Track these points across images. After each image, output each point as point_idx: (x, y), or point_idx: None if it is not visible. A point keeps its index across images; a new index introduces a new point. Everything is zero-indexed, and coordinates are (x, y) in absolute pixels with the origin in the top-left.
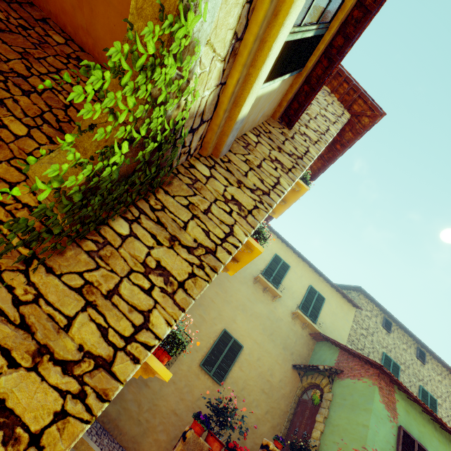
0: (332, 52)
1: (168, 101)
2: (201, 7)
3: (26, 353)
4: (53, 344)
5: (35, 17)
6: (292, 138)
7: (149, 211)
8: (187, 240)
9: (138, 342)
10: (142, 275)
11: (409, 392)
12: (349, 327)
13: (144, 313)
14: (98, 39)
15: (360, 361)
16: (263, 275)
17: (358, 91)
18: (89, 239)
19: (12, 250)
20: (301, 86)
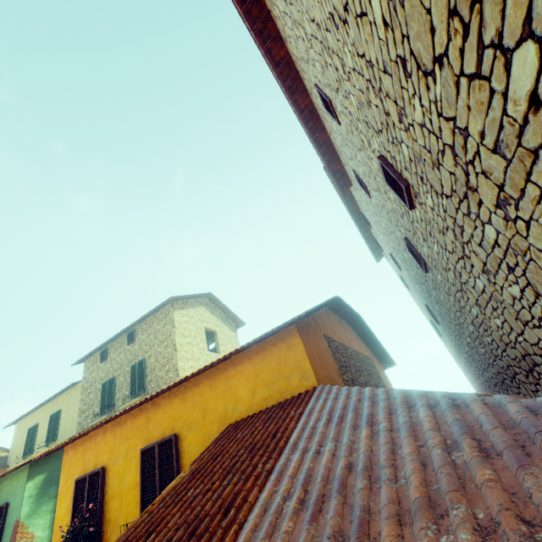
0: None
1: None
2: None
3: None
4: None
5: None
6: None
7: None
8: None
9: None
10: None
11: None
12: (79, 404)
13: None
14: None
15: None
16: (23, 457)
17: None
18: None
19: None
20: None
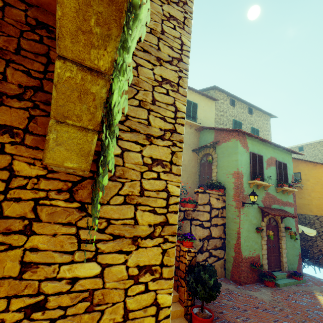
0: None
1: None
2: None
3: (129, 245)
4: (136, 233)
5: None
6: None
7: (120, 126)
8: (156, 132)
9: (171, 204)
10: (149, 172)
11: (253, 135)
12: (214, 114)
13: (165, 190)
14: None
15: (227, 132)
16: None
17: None
18: None
19: (66, 210)
20: None
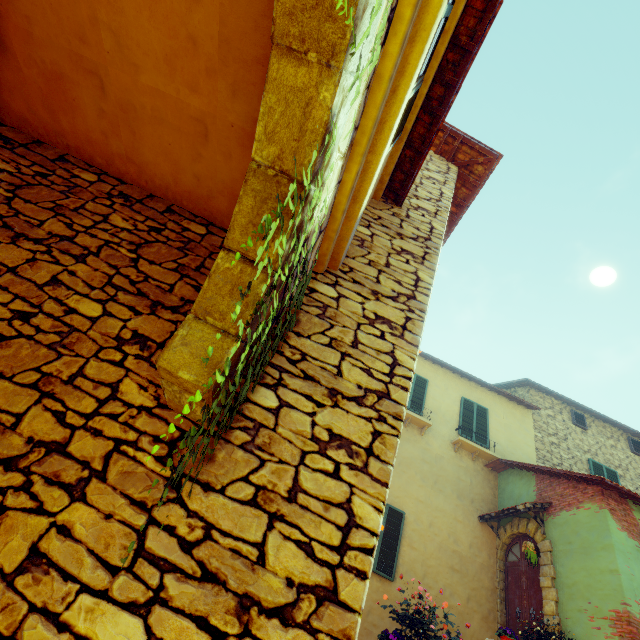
0: (433, 105)
1: (306, 224)
2: (340, 113)
3: (227, 614)
4: (254, 589)
5: (50, 157)
6: (407, 217)
7: (290, 366)
8: (349, 390)
9: (353, 548)
10: (319, 455)
11: None
12: (532, 439)
13: (344, 506)
14: (145, 164)
15: (569, 481)
16: None
17: (458, 137)
18: (235, 429)
19: (150, 475)
20: (402, 152)
